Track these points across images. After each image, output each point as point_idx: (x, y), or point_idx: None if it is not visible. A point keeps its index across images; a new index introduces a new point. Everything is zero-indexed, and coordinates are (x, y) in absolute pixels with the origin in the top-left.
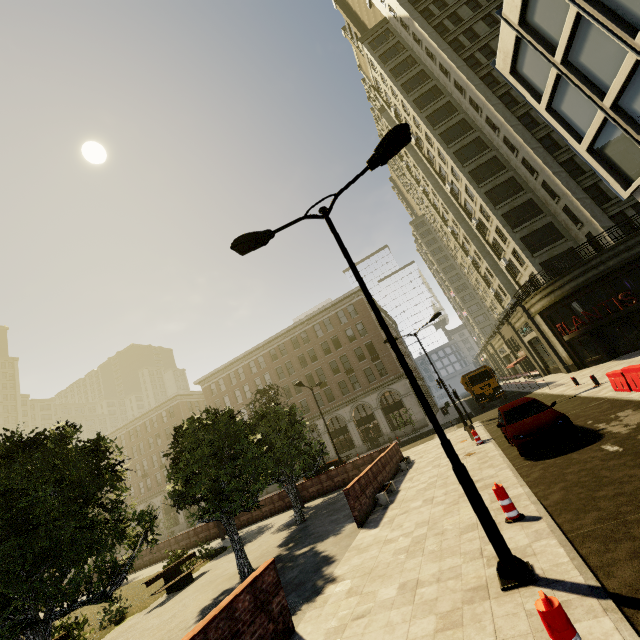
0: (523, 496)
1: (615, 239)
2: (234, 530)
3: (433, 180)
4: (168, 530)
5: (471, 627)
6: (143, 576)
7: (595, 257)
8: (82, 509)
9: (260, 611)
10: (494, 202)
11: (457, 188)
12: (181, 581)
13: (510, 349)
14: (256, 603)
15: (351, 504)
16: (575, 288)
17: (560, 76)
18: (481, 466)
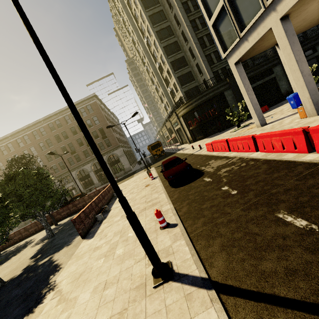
0: (170, 210)
1: (213, 84)
2: None
3: (137, 33)
4: None
5: None
6: None
7: (206, 91)
8: None
9: None
10: (167, 54)
11: (150, 41)
12: None
13: (169, 133)
14: None
15: (77, 227)
16: (197, 105)
17: None
18: (152, 192)
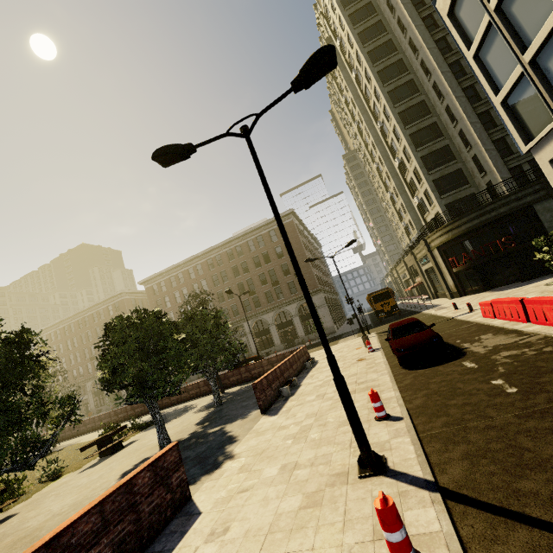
0: (393, 399)
1: (509, 189)
2: (157, 411)
3: (367, 117)
4: (112, 403)
5: (327, 507)
6: (85, 440)
7: (490, 203)
8: (0, 394)
9: (159, 485)
10: (416, 144)
11: (386, 127)
12: (112, 448)
13: (410, 275)
14: (156, 478)
15: (257, 395)
16: (469, 229)
17: (491, 24)
18: (368, 370)
